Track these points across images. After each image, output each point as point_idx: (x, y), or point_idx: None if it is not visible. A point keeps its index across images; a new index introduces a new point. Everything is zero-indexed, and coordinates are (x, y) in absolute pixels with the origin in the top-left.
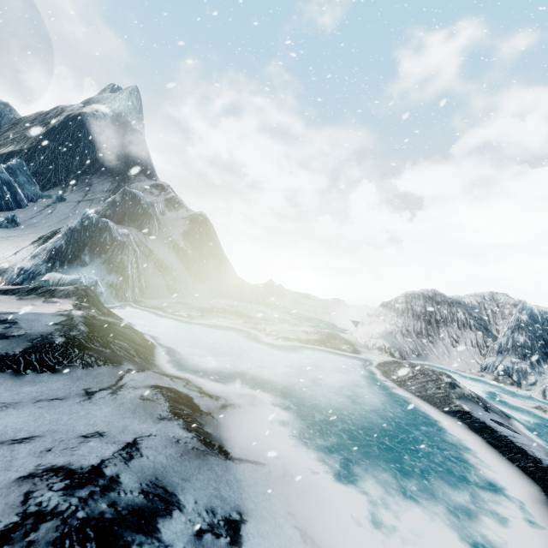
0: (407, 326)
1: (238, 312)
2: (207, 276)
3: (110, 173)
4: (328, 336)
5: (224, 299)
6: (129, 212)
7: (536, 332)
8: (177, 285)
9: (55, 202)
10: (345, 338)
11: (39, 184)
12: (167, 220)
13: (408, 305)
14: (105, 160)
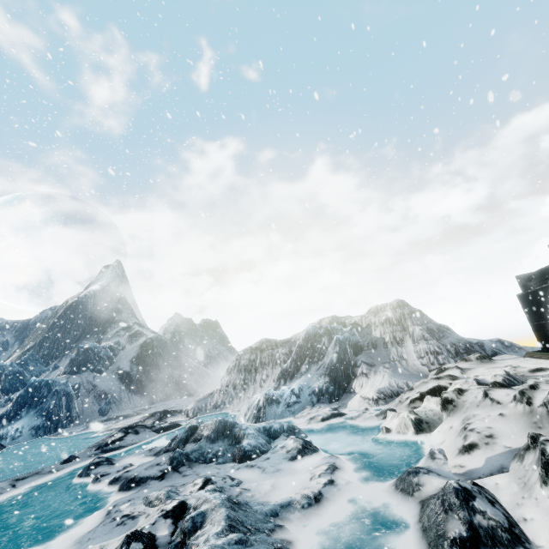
0: (229, 382)
1: (127, 415)
2: (150, 387)
3: (96, 332)
4: (149, 416)
5: (167, 401)
6: (84, 362)
7: (302, 352)
8: (110, 406)
9: (51, 372)
10: (170, 412)
11: (46, 362)
12: (124, 353)
13: (236, 362)
14: (94, 324)
